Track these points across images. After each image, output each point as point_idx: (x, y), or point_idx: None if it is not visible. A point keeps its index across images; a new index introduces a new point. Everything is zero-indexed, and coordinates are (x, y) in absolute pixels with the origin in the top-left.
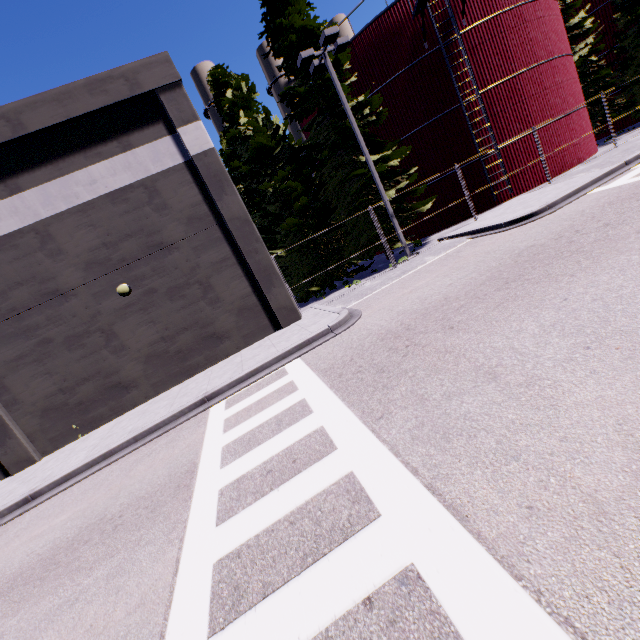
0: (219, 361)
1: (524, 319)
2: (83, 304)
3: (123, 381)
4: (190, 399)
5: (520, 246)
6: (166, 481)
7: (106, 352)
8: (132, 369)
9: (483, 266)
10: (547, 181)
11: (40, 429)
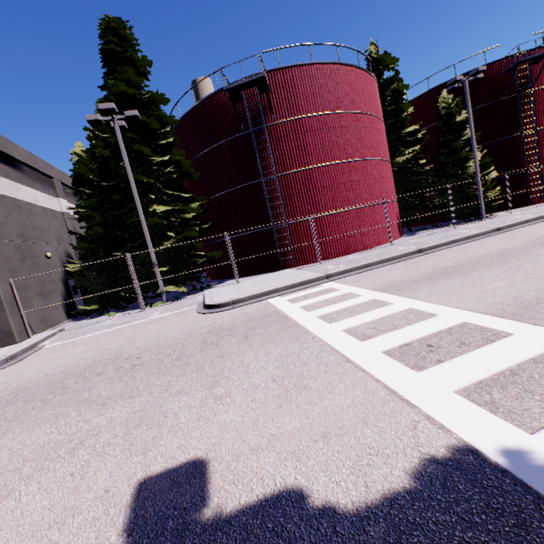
0: None
1: None
2: None
3: None
4: None
5: (128, 348)
6: None
7: None
8: None
9: (83, 360)
10: (330, 259)
11: None
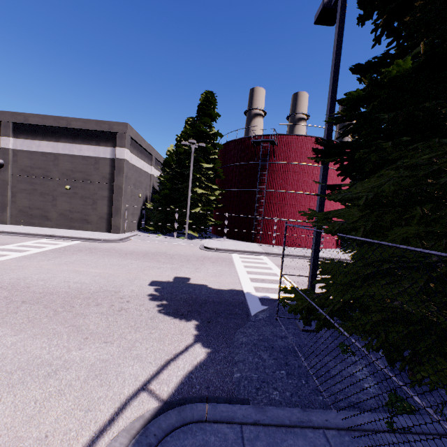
0: (83, 230)
1: (90, 257)
2: (53, 185)
3: (49, 216)
4: (49, 233)
5: (169, 251)
6: (4, 243)
7: (50, 204)
8: (54, 214)
9: (152, 250)
10: (281, 246)
11: (16, 215)
